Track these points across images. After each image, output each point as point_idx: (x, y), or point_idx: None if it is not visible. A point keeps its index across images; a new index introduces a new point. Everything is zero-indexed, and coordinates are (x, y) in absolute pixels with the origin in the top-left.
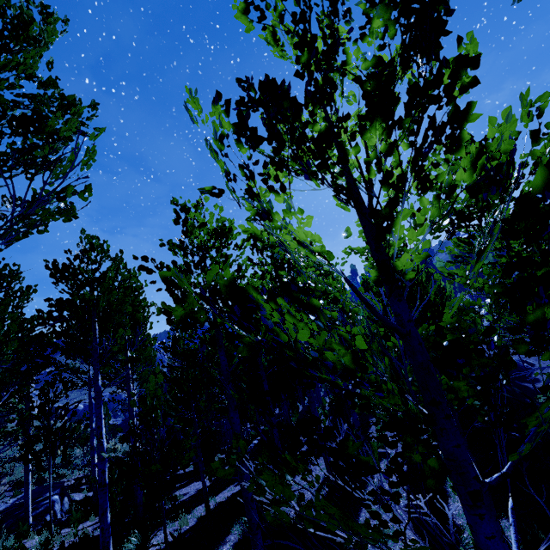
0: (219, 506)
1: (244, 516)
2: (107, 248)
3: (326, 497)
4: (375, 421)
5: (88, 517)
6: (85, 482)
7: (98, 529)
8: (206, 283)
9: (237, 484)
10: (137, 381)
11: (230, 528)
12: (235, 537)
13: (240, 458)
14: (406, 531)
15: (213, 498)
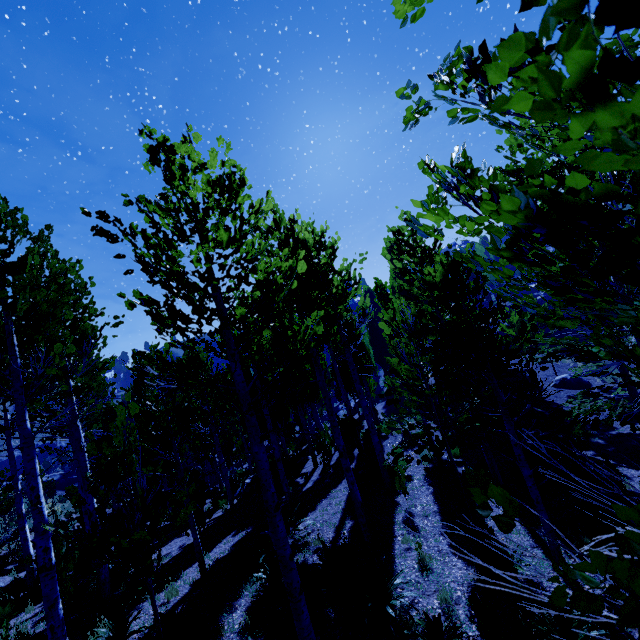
0: (217, 564)
1: (253, 571)
2: (24, 220)
3: (351, 533)
4: (388, 443)
5: (23, 608)
6: (12, 561)
7: (41, 623)
8: (209, 260)
9: (235, 533)
10: (82, 421)
11: (239, 589)
12: (247, 600)
13: (505, 529)
14: (449, 558)
15: (206, 555)
